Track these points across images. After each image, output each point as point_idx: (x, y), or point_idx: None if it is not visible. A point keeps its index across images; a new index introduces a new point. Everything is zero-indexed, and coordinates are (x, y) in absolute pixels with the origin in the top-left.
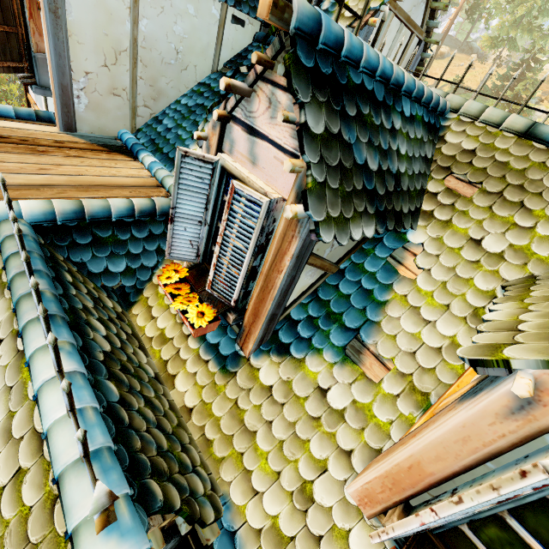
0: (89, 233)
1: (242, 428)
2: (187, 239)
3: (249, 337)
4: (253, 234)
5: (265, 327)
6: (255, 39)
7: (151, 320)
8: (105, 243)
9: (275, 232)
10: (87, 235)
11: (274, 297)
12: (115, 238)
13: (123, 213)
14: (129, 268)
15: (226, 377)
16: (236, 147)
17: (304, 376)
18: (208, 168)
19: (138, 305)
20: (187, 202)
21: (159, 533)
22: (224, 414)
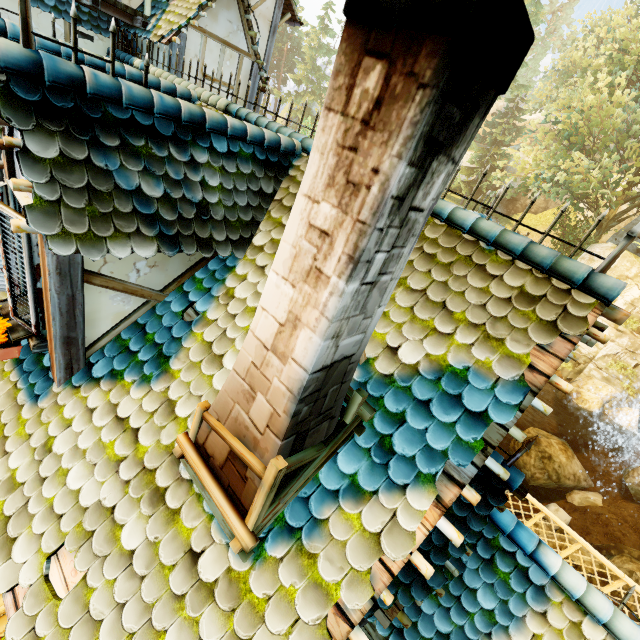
0: None
1: None
2: None
3: None
4: None
5: None
6: (108, 52)
7: None
8: None
9: None
10: None
11: None
12: None
13: None
14: None
15: None
16: None
17: None
18: None
19: None
20: None
21: None
22: None
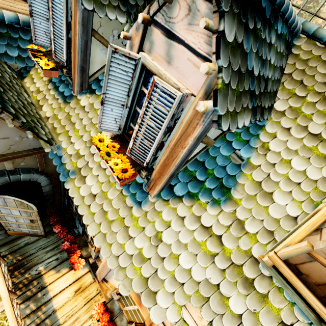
0: None
1: (70, 122)
2: (43, 31)
3: (75, 83)
4: (63, 14)
5: (80, 75)
6: None
7: (33, 84)
8: (3, 36)
9: (72, 11)
10: None
11: (78, 51)
12: (9, 35)
13: (12, 20)
14: (20, 56)
15: (66, 104)
16: None
17: (100, 101)
18: None
19: (27, 78)
20: (37, 3)
21: (11, 121)
22: (63, 118)
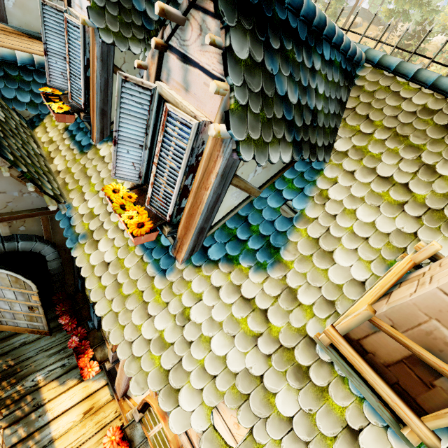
0: (2, 70)
1: (85, 176)
2: (59, 71)
3: (94, 129)
4: (81, 50)
5: (100, 119)
6: None
7: (46, 133)
8: (14, 79)
9: (90, 47)
10: (0, 71)
11: (96, 91)
12: (21, 78)
13: (26, 61)
14: (33, 101)
15: (82, 155)
16: (75, 2)
17: None
18: (61, 16)
19: (39, 127)
20: (53, 41)
21: (7, 169)
22: (77, 171)
